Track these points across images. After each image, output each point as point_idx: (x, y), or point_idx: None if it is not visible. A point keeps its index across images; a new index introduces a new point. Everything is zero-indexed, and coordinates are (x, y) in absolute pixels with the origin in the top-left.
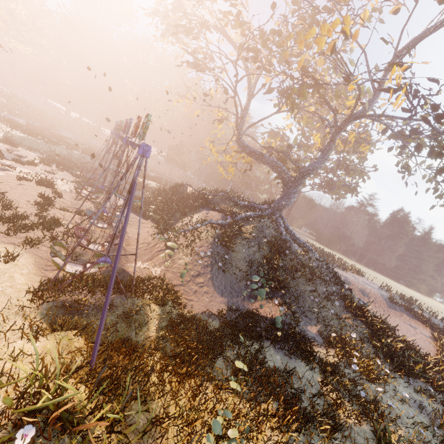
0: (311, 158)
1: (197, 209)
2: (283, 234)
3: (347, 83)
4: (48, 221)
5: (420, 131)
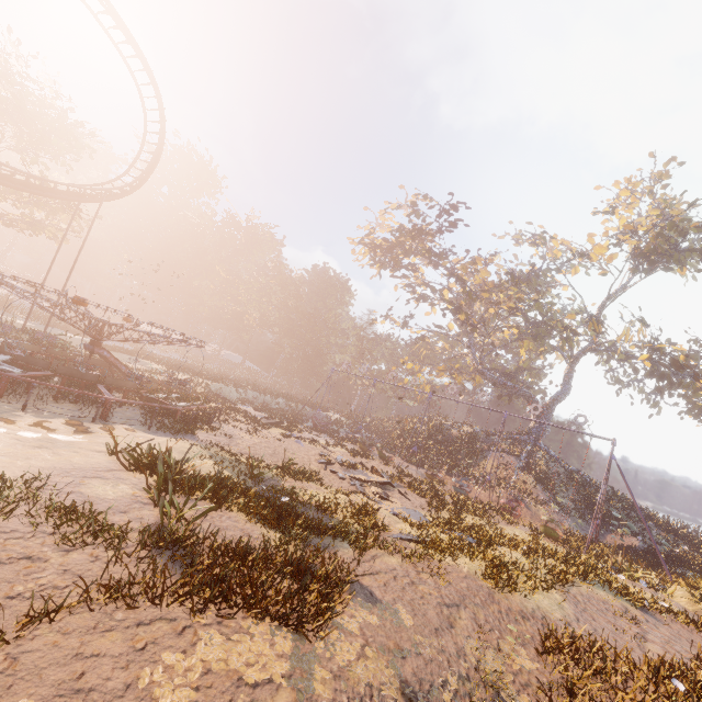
0: (556, 385)
1: (481, 453)
2: (565, 466)
3: (597, 334)
4: (467, 499)
5: (626, 353)
